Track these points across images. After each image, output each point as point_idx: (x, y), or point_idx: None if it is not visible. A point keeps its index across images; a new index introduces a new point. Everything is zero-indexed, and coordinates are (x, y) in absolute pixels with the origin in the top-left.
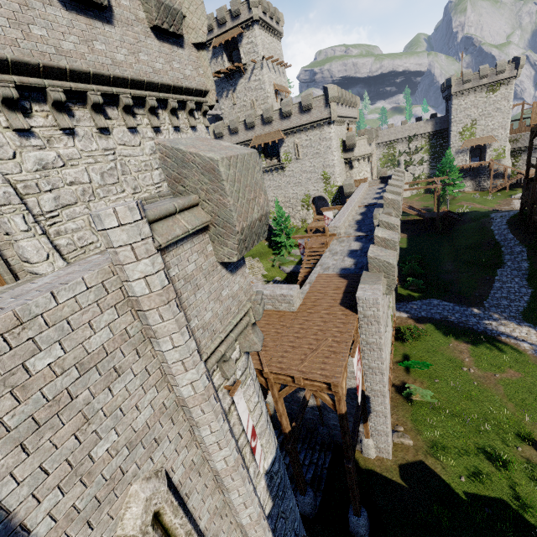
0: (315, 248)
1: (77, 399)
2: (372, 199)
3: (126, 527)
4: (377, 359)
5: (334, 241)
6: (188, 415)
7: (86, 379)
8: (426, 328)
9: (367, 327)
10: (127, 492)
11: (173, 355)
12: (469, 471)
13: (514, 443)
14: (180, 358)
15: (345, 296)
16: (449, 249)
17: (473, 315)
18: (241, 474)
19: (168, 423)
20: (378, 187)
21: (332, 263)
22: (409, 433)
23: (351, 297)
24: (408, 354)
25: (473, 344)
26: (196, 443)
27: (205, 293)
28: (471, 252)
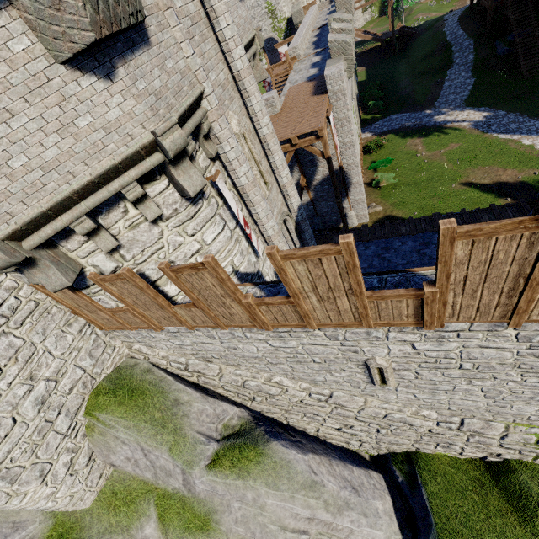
0: (280, 75)
1: (195, 39)
2: (325, 20)
3: (233, 129)
4: (348, 133)
5: (296, 64)
6: (242, 90)
7: (194, 29)
8: (388, 138)
9: (337, 104)
10: (228, 113)
11: (228, 32)
12: (420, 209)
13: (450, 184)
14: (232, 36)
15: (315, 90)
16: (405, 67)
17: (426, 116)
18: (277, 142)
19: (233, 92)
20: (329, 8)
21: (299, 77)
22: (379, 205)
23: (321, 88)
24: (374, 161)
25: (425, 137)
26: (249, 120)
27: (230, 2)
28: (425, 63)
